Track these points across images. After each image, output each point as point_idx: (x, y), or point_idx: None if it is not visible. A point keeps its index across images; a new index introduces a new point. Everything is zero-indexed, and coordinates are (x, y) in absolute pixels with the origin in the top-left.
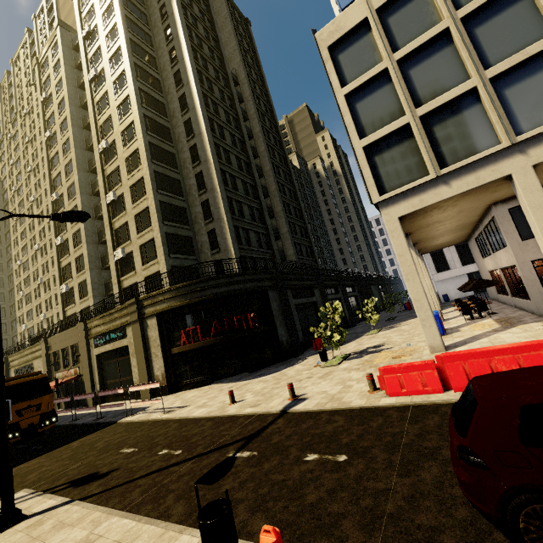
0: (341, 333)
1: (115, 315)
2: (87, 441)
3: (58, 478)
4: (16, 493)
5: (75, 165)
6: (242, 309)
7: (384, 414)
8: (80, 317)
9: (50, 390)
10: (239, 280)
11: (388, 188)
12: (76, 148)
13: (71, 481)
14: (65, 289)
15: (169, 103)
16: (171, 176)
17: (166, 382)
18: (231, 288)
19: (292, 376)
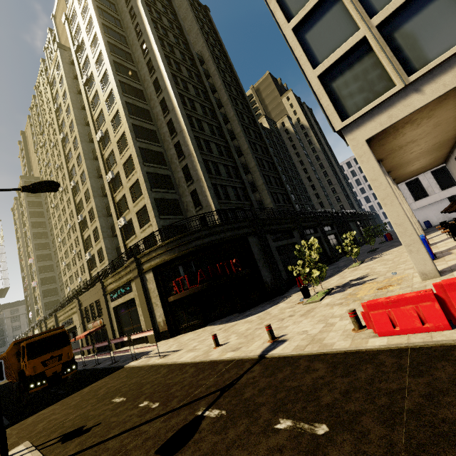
0: (321, 269)
1: (122, 273)
2: (95, 387)
3: (55, 430)
4: (18, 446)
5: (83, 156)
6: (225, 256)
7: (375, 360)
8: (98, 278)
9: (69, 342)
10: (219, 230)
11: (350, 112)
12: (82, 142)
13: (62, 435)
14: (89, 256)
15: (146, 89)
16: (154, 150)
17: (167, 327)
18: (212, 239)
19: (275, 315)
